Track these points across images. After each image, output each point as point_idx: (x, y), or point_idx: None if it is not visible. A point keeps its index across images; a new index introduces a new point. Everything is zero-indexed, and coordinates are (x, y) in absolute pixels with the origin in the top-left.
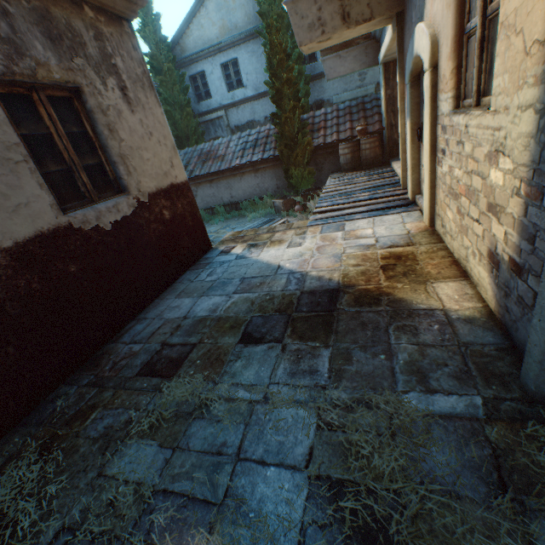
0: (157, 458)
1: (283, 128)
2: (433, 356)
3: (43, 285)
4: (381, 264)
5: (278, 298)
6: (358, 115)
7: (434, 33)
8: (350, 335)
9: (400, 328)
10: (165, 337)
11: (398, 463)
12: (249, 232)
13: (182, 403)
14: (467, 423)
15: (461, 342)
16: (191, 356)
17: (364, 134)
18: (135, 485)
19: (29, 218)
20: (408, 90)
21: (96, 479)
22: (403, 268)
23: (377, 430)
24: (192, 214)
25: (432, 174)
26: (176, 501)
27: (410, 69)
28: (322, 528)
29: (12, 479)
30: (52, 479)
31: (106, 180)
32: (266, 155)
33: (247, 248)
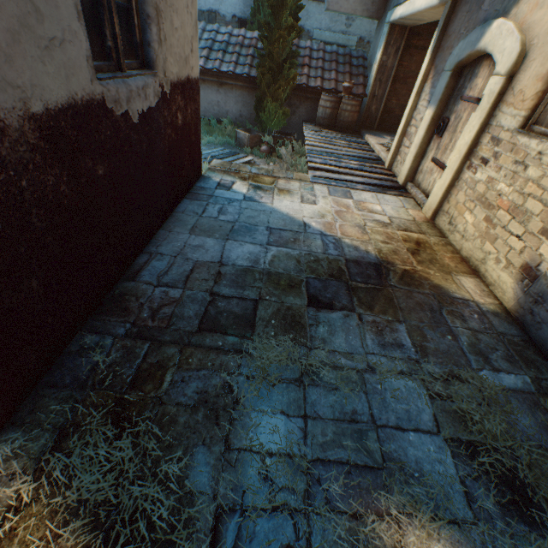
0: (291, 427)
1: (272, 46)
2: (484, 341)
3: (70, 189)
4: (406, 246)
5: (325, 261)
6: (345, 68)
7: (525, 42)
8: (414, 314)
9: (450, 313)
10: (209, 285)
11: (502, 426)
12: (243, 167)
13: (283, 368)
14: (528, 396)
15: (498, 332)
16: (260, 314)
17: (349, 93)
18: (285, 457)
19: (62, 69)
20: (446, 78)
21: (227, 453)
22: (426, 255)
23: (476, 400)
24: (196, 126)
25: (456, 175)
26: (339, 469)
27: (461, 58)
28: (475, 479)
29: (92, 460)
30: (160, 456)
31: (130, 40)
32: (240, 70)
33: (252, 189)
